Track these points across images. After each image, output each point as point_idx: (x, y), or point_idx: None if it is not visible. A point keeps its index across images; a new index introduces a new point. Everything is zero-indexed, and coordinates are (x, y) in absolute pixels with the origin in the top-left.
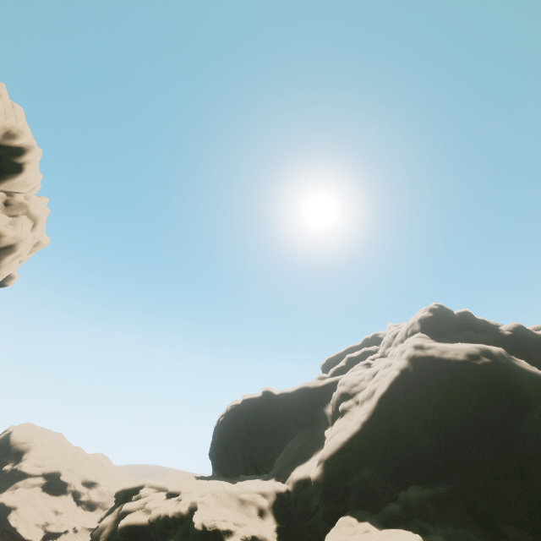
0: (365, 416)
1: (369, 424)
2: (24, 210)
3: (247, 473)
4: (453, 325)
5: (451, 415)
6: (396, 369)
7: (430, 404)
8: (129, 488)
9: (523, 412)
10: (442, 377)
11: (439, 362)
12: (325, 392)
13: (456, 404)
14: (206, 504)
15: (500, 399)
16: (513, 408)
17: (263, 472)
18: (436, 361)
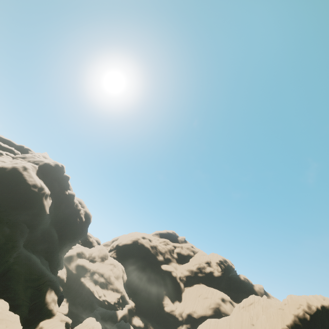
0: None
1: None
2: None
3: None
4: (56, 176)
5: None
6: (2, 165)
7: None
8: None
9: (19, 209)
10: (14, 182)
11: (22, 178)
12: None
13: (2, 191)
14: None
15: (19, 201)
16: (18, 206)
17: None
18: (21, 176)
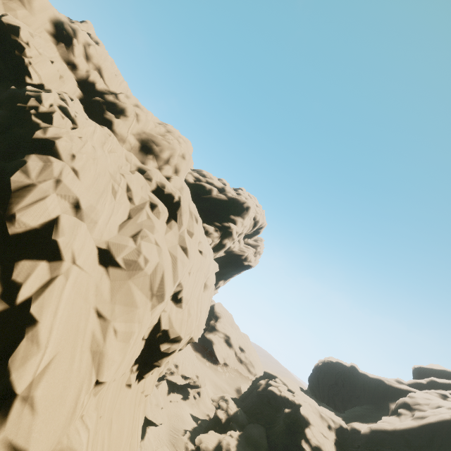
0: (409, 426)
1: (409, 432)
2: (258, 253)
3: (328, 404)
4: None
5: None
6: (450, 415)
7: None
8: (271, 373)
9: None
10: None
11: None
12: (397, 393)
13: None
14: (306, 406)
15: None
16: None
17: (338, 410)
18: None
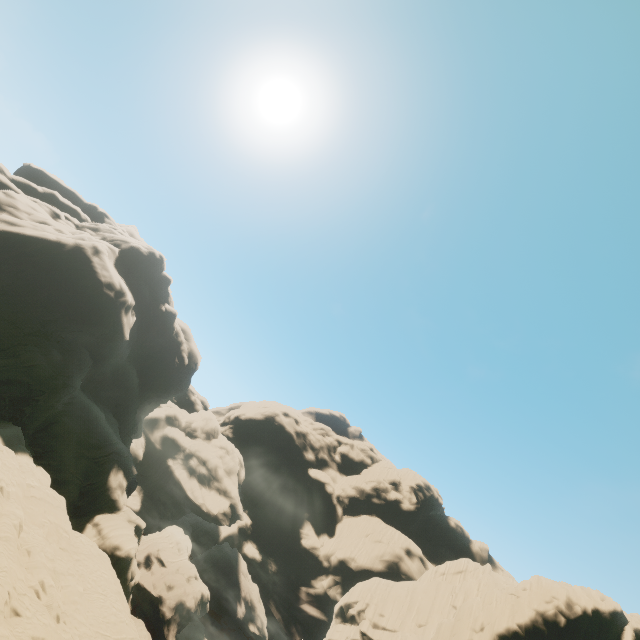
0: None
1: None
2: None
3: None
4: (149, 274)
5: (42, 285)
6: (58, 238)
7: (41, 271)
8: None
9: (81, 322)
10: (75, 272)
11: (90, 267)
12: None
13: (55, 286)
14: None
15: (82, 309)
16: (79, 317)
17: None
18: (89, 265)
